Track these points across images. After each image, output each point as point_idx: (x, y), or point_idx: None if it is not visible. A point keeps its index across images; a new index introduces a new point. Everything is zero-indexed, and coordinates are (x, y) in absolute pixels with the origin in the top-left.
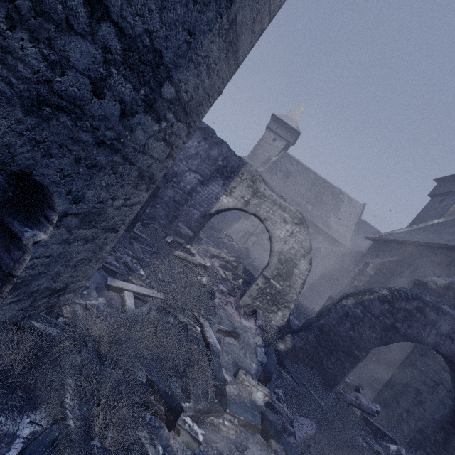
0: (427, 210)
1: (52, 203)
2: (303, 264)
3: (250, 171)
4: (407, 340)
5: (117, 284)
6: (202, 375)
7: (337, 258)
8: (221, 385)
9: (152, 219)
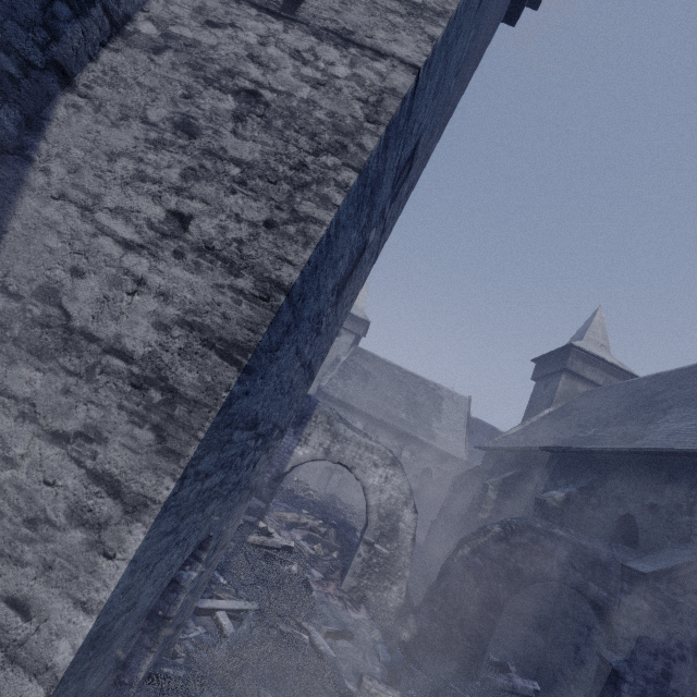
0: (535, 398)
1: (205, 545)
2: (408, 514)
3: (324, 412)
4: (535, 581)
5: (207, 604)
6: (326, 688)
7: (453, 482)
8: (348, 696)
9: None
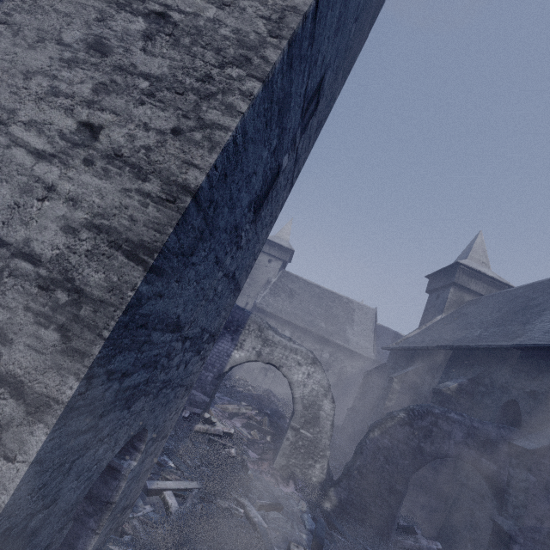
0: (429, 307)
1: (143, 437)
2: (327, 404)
3: (256, 321)
4: (435, 458)
5: (156, 485)
6: None
7: (364, 377)
8: None
9: None
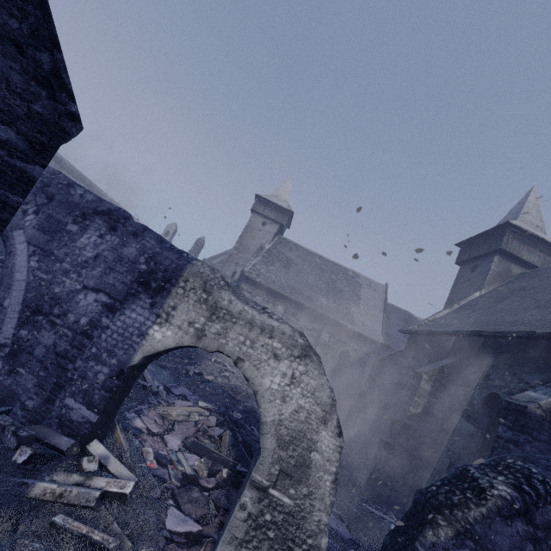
0: (461, 282)
1: None
2: (327, 439)
3: (200, 274)
4: None
5: None
6: None
7: (374, 367)
8: None
9: (8, 400)
